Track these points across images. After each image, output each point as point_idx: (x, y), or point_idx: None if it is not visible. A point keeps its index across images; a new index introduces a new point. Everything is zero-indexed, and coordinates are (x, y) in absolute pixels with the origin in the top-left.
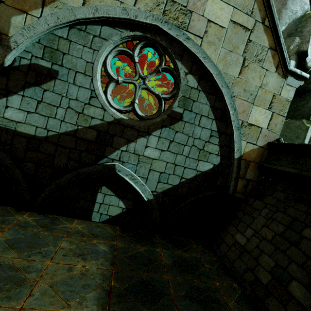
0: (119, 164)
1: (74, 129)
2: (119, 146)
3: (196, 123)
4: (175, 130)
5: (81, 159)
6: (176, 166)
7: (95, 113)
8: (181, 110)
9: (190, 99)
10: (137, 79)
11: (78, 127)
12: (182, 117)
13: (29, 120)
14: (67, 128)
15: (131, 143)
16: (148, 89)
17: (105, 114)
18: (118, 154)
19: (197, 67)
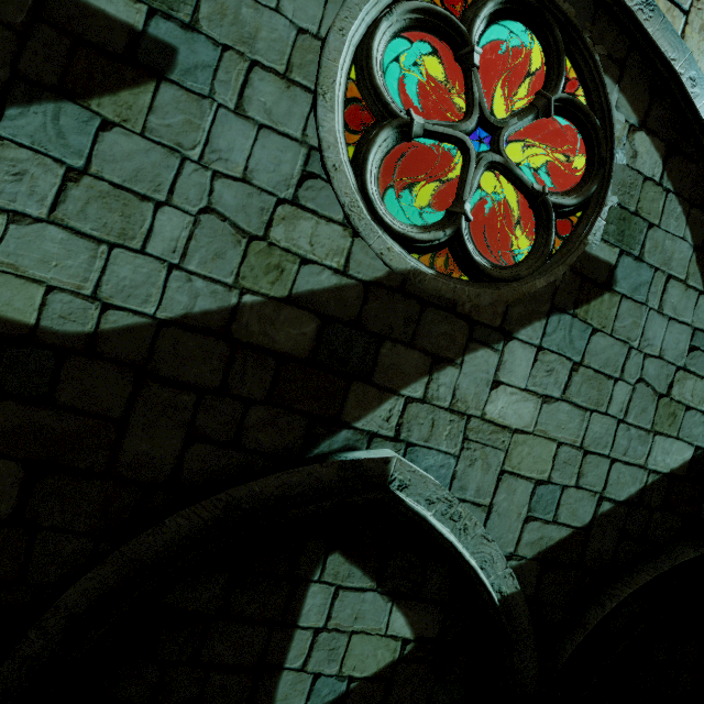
0: (396, 452)
1: (225, 308)
2: (400, 381)
3: (653, 303)
4: (591, 324)
5: (246, 435)
6: (585, 458)
7: (318, 245)
8: (613, 254)
9: (638, 219)
10: (471, 130)
11: (244, 296)
12: (613, 280)
13: (14, 255)
14: (193, 300)
15: (443, 370)
16: (508, 168)
17: (356, 252)
18: (395, 413)
19: (663, 110)
